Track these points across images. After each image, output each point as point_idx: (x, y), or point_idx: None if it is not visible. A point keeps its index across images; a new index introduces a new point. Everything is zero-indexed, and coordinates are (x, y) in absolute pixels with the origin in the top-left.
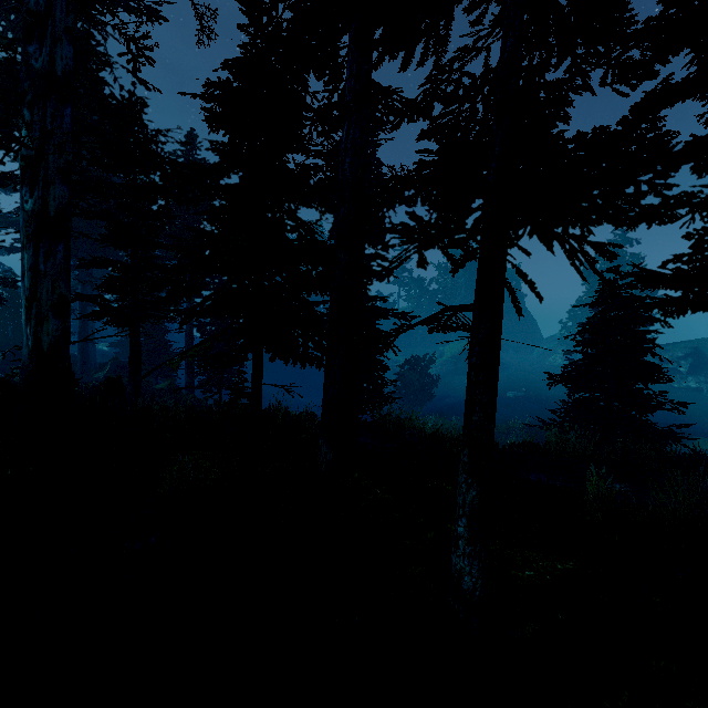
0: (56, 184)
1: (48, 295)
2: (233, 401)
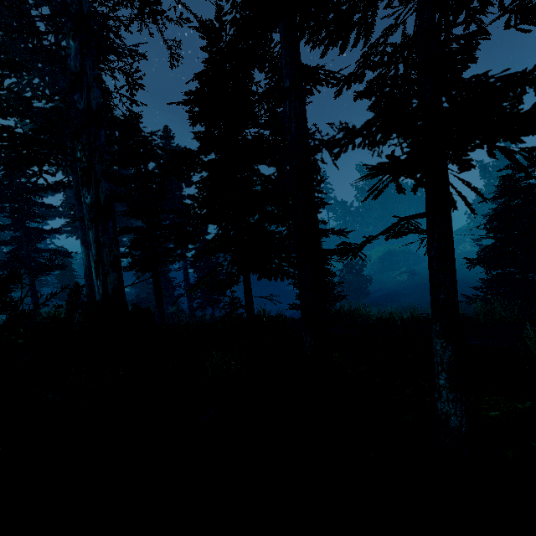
0: (102, 182)
1: (107, 257)
2: (231, 313)
